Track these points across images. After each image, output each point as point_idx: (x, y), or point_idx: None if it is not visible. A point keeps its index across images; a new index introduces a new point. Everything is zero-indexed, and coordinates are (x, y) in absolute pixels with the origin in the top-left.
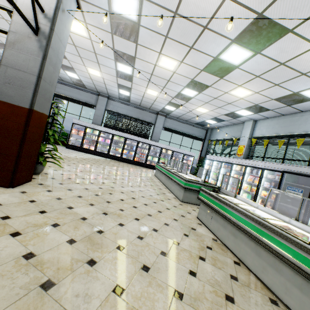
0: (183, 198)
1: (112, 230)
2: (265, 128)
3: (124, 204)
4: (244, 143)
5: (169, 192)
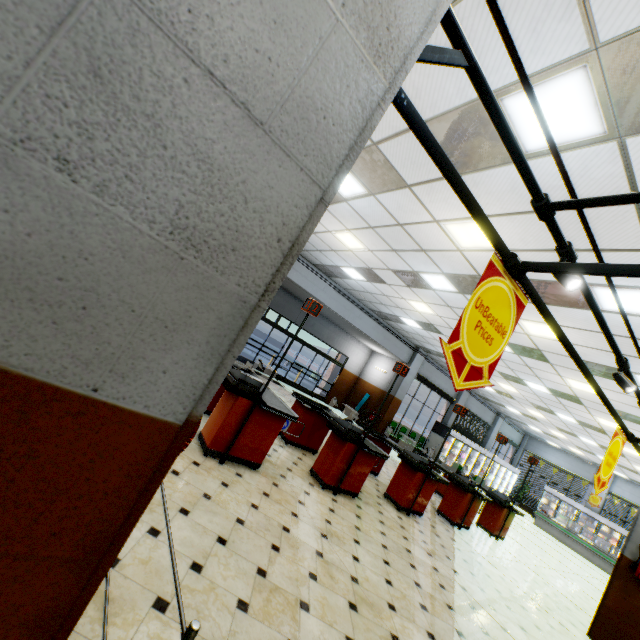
0: None
1: None
2: (628, 491)
3: None
4: (600, 495)
5: None
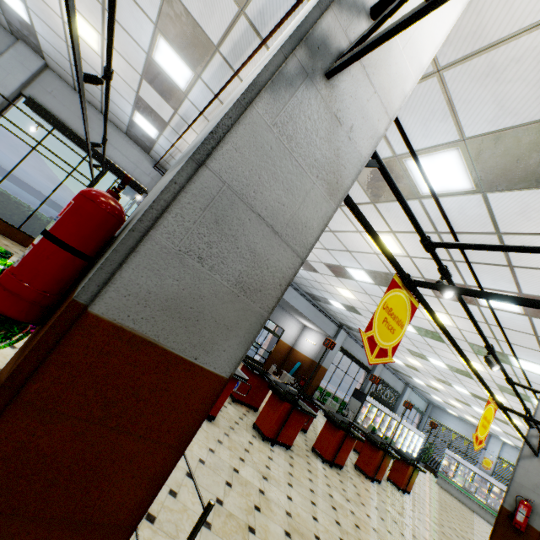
0: None
1: None
2: (514, 456)
3: None
4: (492, 458)
5: None
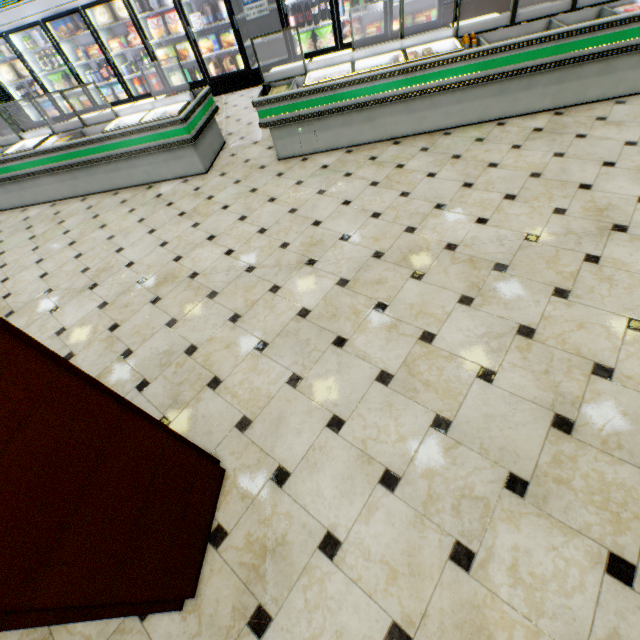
0: (204, 164)
1: (367, 245)
2: None
3: (252, 246)
4: None
5: (144, 189)
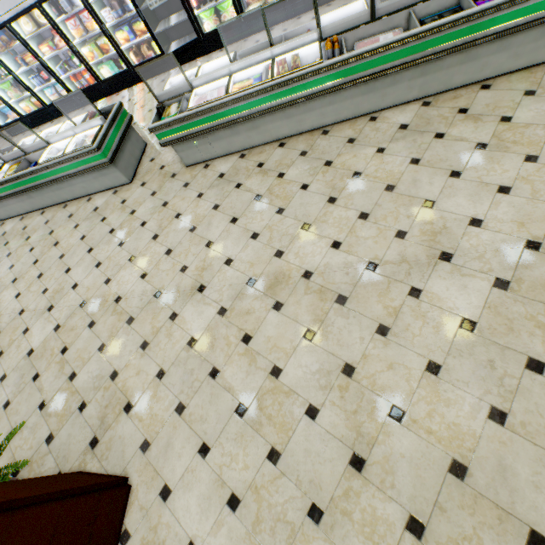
0: (126, 176)
1: (245, 270)
2: None
3: (160, 269)
4: None
5: (85, 201)
